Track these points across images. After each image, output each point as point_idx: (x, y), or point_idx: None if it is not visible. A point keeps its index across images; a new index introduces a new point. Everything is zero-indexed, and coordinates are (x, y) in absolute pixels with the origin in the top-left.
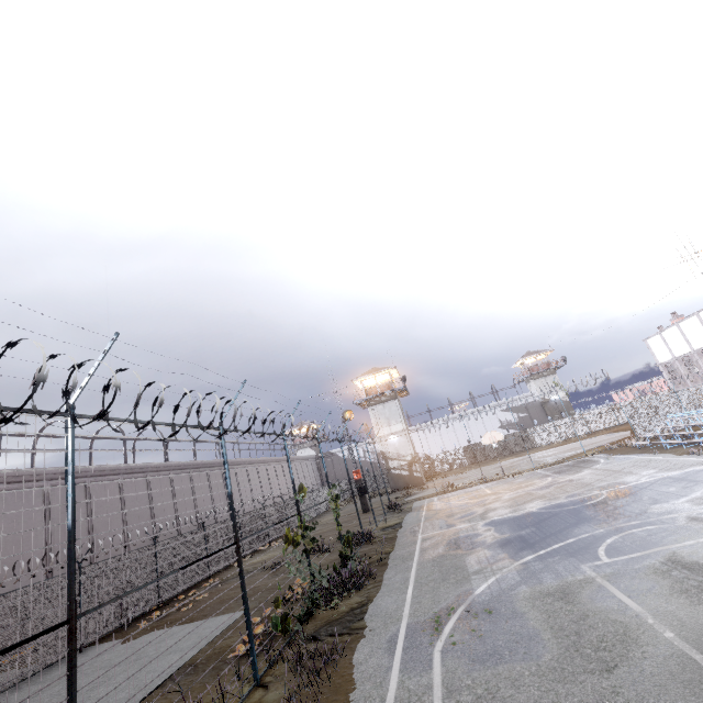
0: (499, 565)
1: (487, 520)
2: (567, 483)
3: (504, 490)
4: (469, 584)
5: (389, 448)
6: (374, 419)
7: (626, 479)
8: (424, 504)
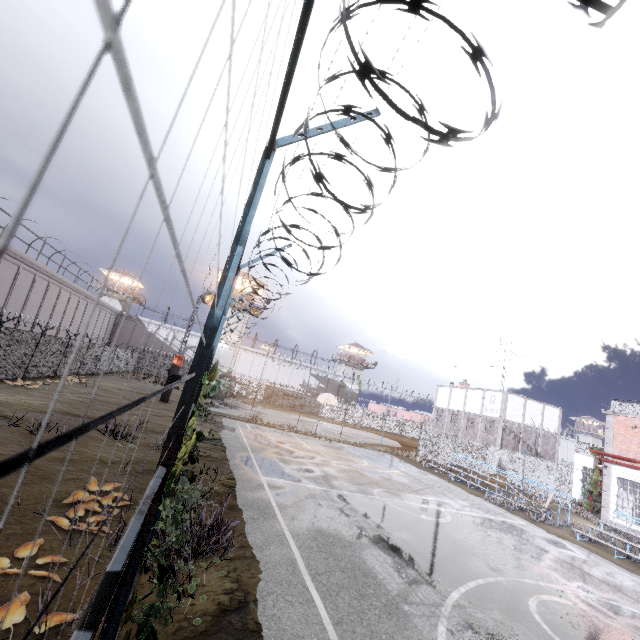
0: (425, 593)
1: (338, 490)
2: (391, 478)
3: (326, 453)
4: (415, 627)
5: None
6: None
7: (450, 502)
8: (239, 427)
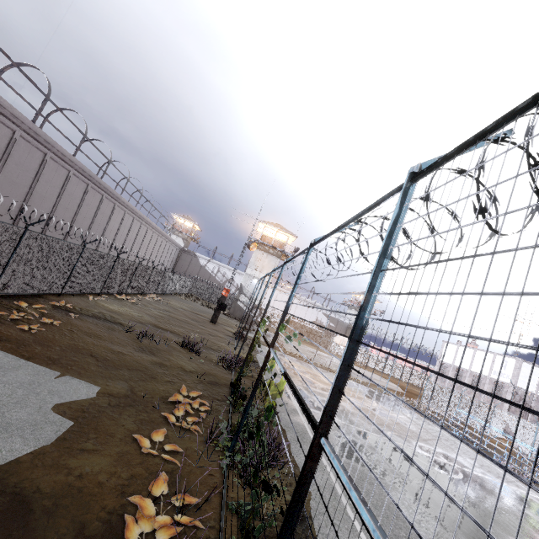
0: None
1: (356, 427)
2: (400, 423)
3: None
4: None
5: (248, 286)
6: (253, 259)
7: (459, 458)
8: None
